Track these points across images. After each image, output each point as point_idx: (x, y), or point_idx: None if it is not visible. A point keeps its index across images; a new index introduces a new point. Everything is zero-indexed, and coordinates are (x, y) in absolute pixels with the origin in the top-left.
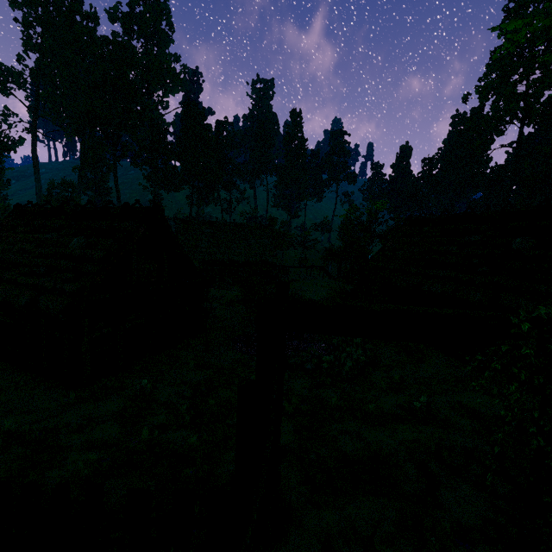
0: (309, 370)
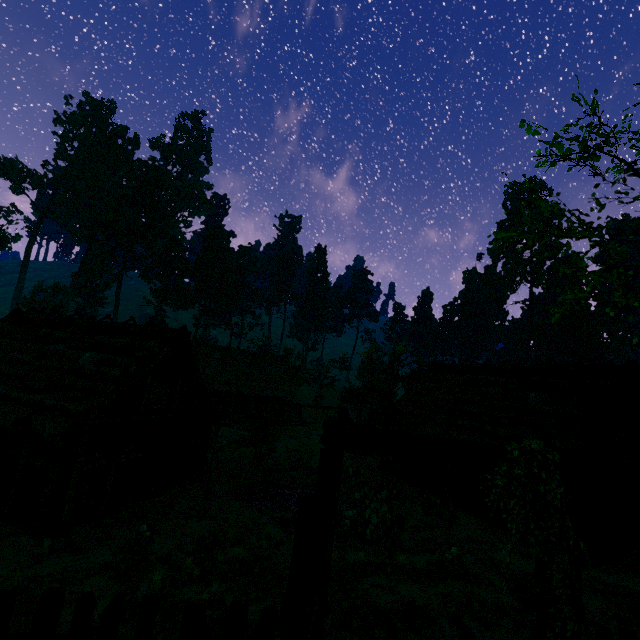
0: None
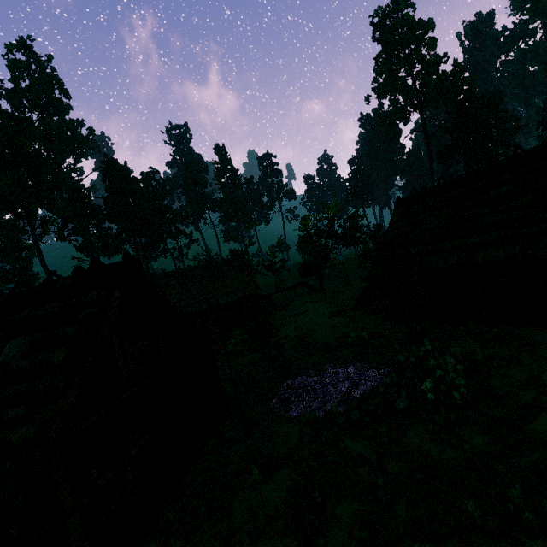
0: (403, 410)
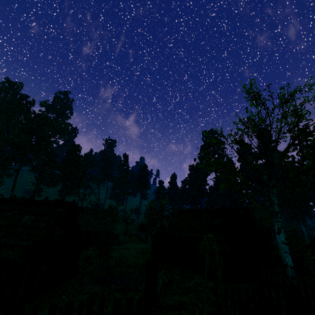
0: (140, 290)
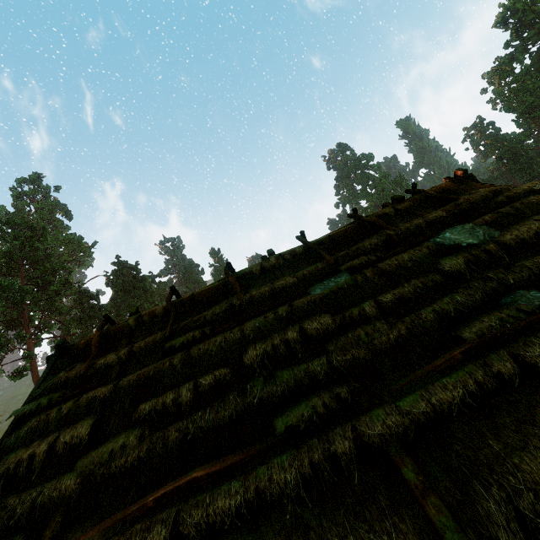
0: None
